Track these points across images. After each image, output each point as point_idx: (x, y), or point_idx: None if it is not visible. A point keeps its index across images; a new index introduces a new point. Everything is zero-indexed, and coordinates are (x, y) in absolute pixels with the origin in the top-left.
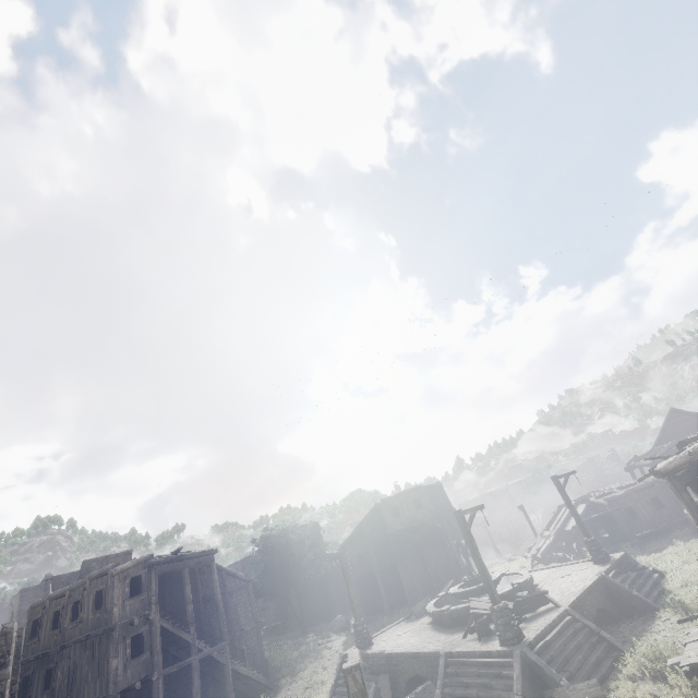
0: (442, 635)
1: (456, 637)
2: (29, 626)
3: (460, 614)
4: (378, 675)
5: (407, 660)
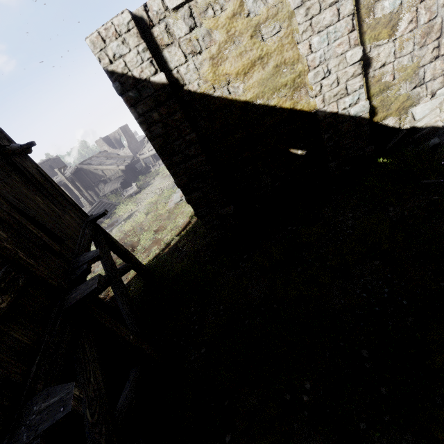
0: None
1: None
2: None
3: None
4: None
5: None
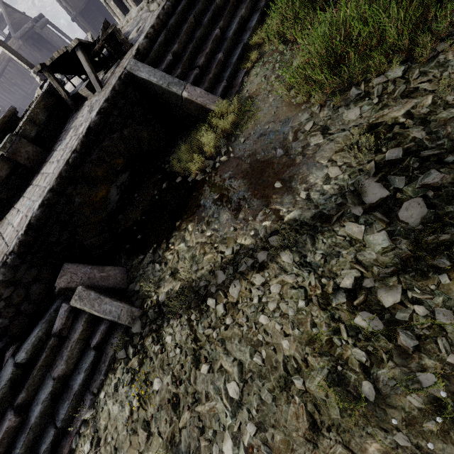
0: (56, 153)
1: (86, 110)
2: None
3: (40, 123)
4: (41, 319)
5: (79, 179)
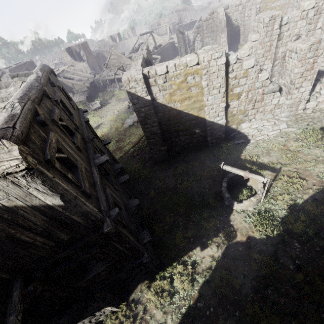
0: None
1: None
2: (61, 175)
3: None
4: None
5: None
